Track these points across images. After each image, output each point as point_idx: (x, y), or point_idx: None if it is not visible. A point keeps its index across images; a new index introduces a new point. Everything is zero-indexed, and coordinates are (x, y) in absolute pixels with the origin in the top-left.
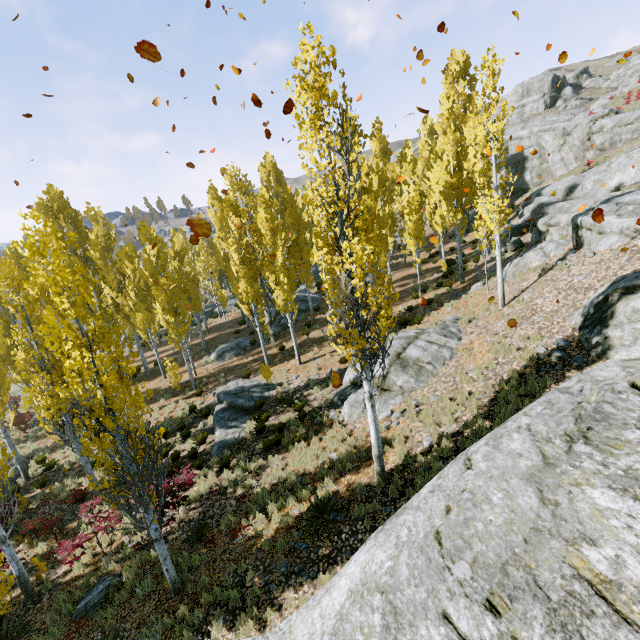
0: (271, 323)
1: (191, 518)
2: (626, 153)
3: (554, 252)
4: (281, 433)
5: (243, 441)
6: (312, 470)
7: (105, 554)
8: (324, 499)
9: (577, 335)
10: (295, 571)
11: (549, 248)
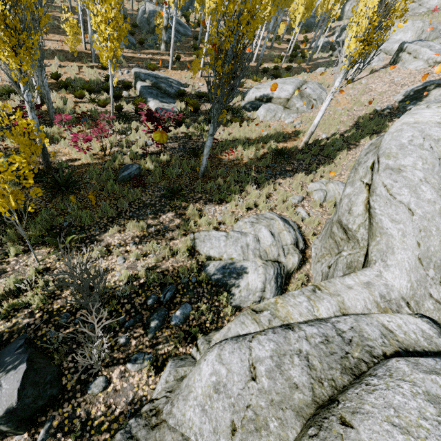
0: (167, 29)
1: (173, 147)
2: (412, 21)
3: (375, 63)
4: None
5: (188, 112)
6: (253, 138)
7: (106, 155)
8: (280, 148)
9: (397, 105)
10: (277, 174)
11: (375, 59)
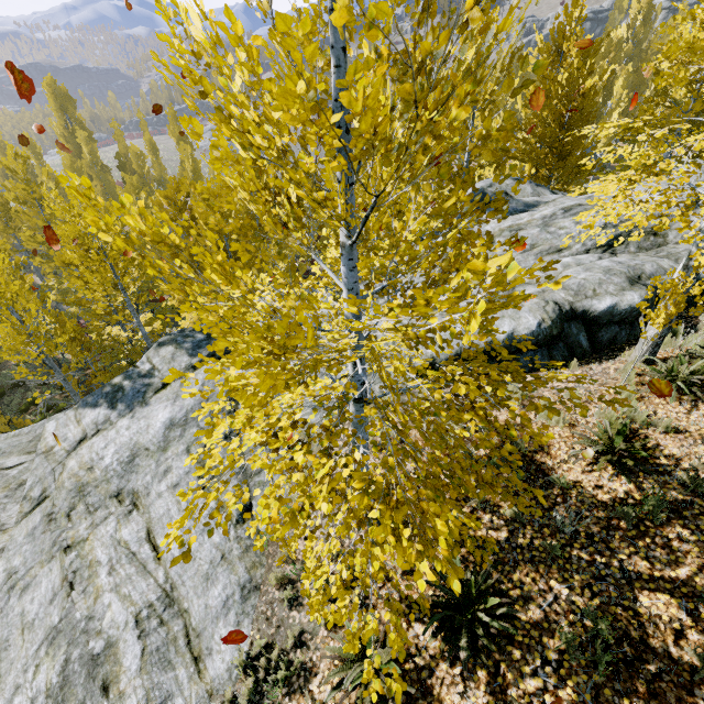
0: None
1: None
2: None
3: None
4: None
5: None
6: None
7: None
8: None
9: None
10: None
11: None
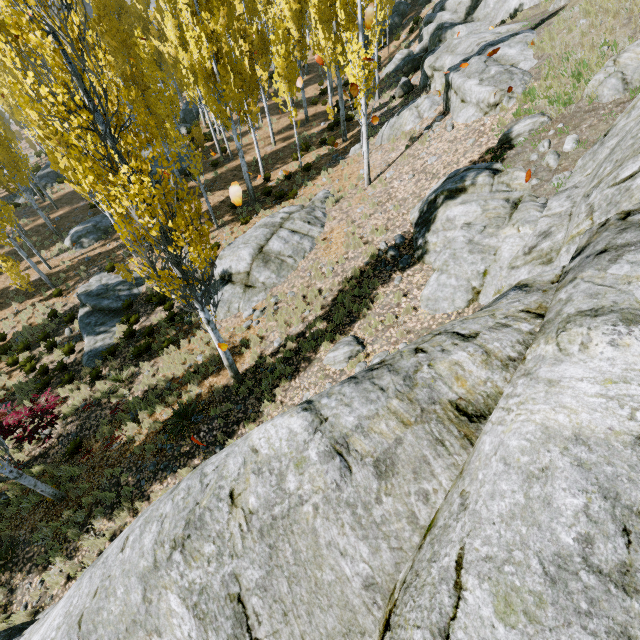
0: None
1: (69, 432)
2: None
3: (428, 113)
4: (153, 336)
5: (112, 350)
6: (180, 374)
7: None
8: (185, 406)
9: (412, 232)
10: (161, 468)
11: (424, 107)
